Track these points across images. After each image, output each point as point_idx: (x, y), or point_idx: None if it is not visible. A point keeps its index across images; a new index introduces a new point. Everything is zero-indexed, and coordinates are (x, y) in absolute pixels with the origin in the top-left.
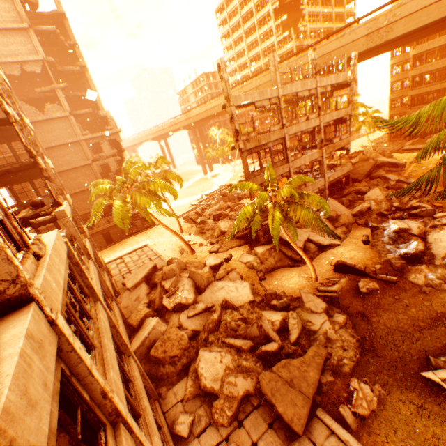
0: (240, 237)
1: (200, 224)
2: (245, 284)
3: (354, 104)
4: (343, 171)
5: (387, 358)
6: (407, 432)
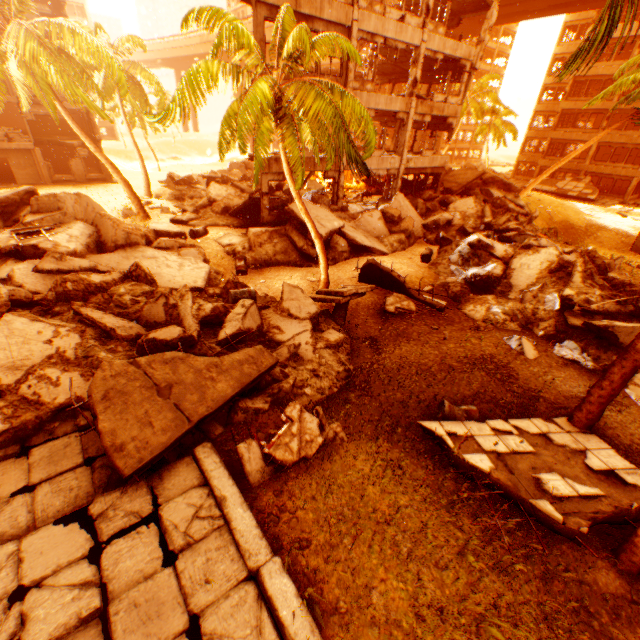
0: (236, 212)
1: (181, 185)
2: (202, 266)
3: (486, 92)
4: (434, 163)
5: (381, 401)
6: (349, 497)
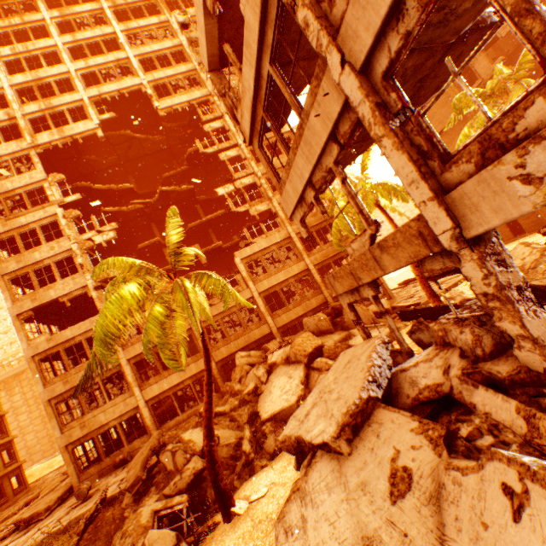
0: None
1: None
2: (290, 398)
3: None
4: None
5: None
6: None
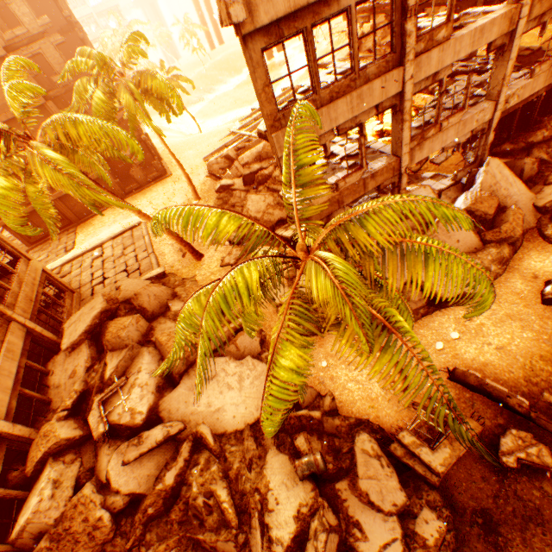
0: None
1: (220, 193)
2: (260, 371)
3: None
4: None
5: None
6: None
